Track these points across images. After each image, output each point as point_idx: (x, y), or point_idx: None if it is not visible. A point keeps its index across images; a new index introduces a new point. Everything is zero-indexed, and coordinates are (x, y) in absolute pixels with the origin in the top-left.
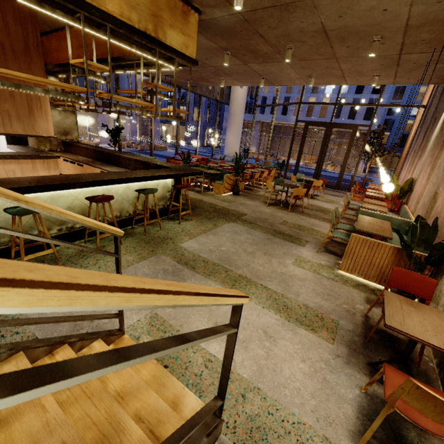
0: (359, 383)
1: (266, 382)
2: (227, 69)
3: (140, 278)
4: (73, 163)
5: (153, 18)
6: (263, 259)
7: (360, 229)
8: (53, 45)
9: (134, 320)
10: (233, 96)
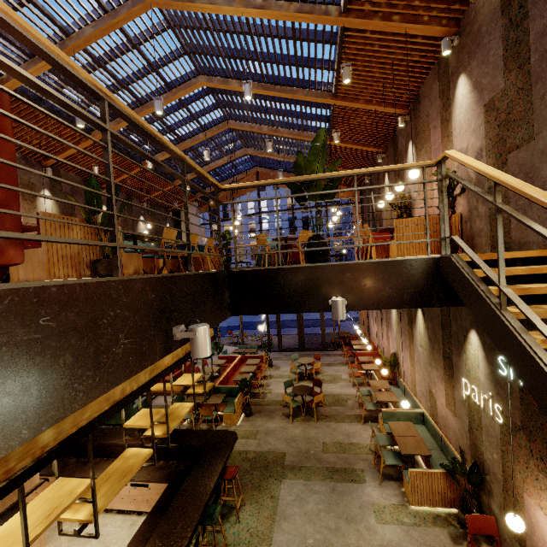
0: None
1: None
2: None
3: None
4: None
5: None
6: (353, 534)
7: (406, 454)
8: None
9: None
10: None
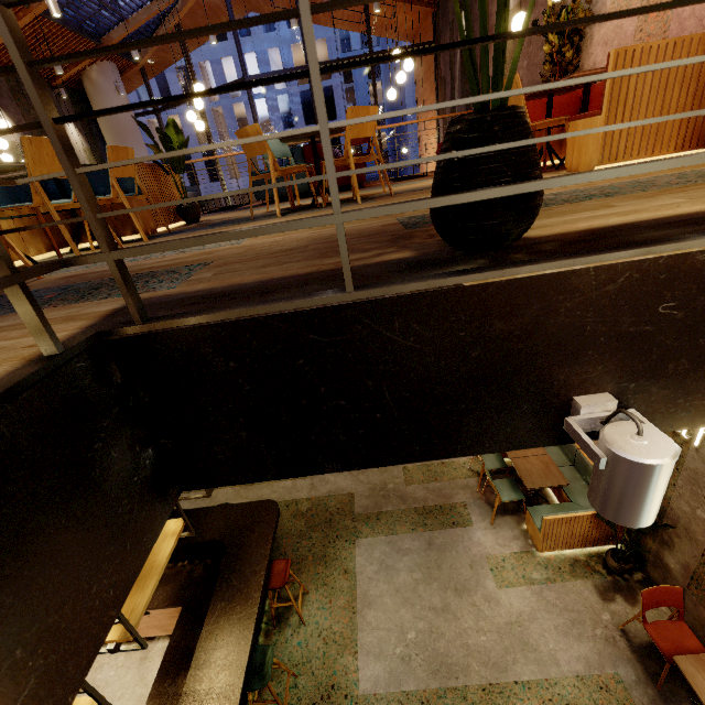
0: None
1: None
2: None
3: None
4: None
5: None
6: (468, 612)
7: (534, 488)
8: None
9: None
10: None
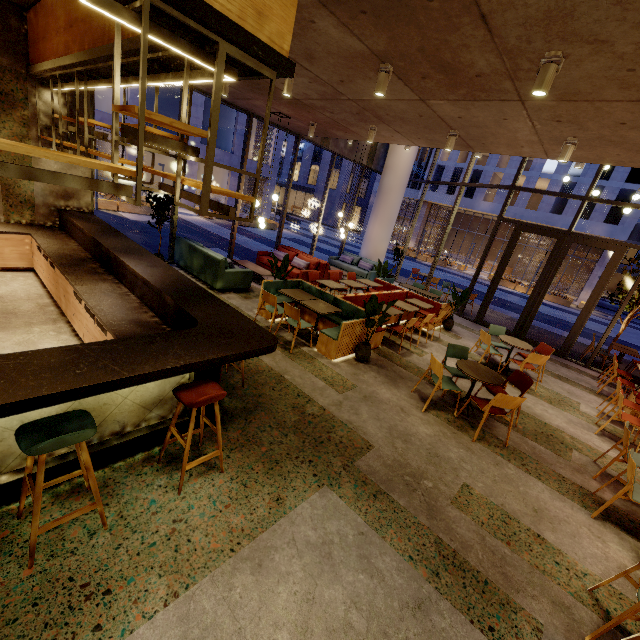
0: None
1: None
2: (384, 109)
3: None
4: (46, 258)
5: None
6: None
7: None
8: (40, 26)
9: None
10: (390, 160)
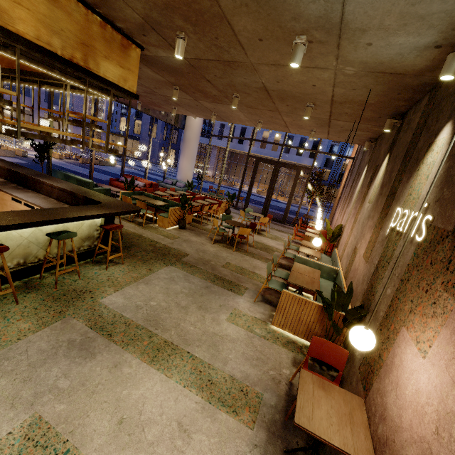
0: None
1: None
2: (179, 101)
3: None
4: None
5: (83, 46)
6: (196, 316)
7: (292, 283)
8: None
9: (2, 433)
10: (188, 122)
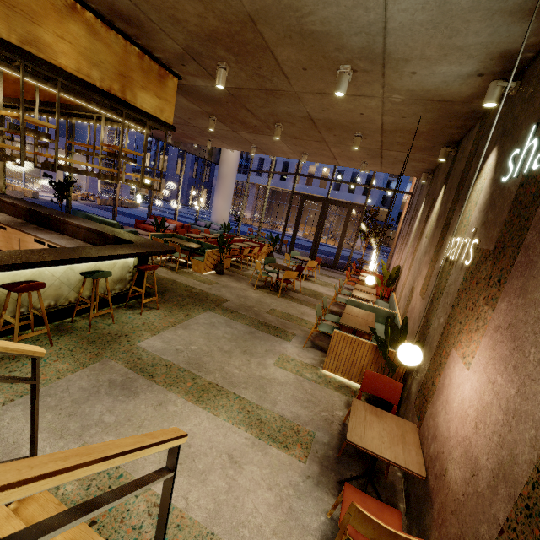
0: (326, 507)
1: (223, 523)
2: (215, 132)
3: (30, 460)
4: None
5: (121, 78)
6: (241, 360)
7: (344, 324)
8: None
9: None
10: (224, 156)
